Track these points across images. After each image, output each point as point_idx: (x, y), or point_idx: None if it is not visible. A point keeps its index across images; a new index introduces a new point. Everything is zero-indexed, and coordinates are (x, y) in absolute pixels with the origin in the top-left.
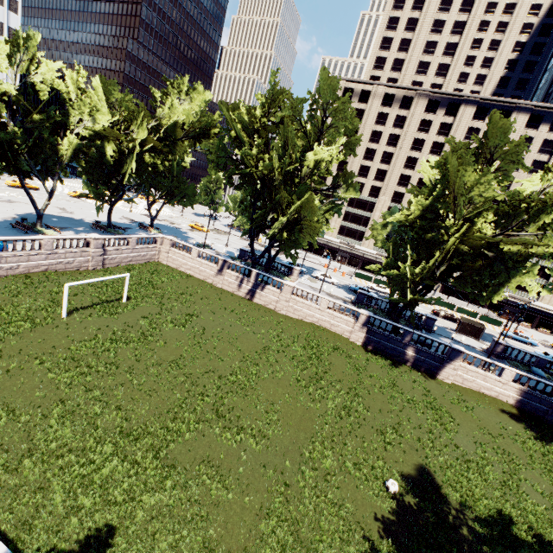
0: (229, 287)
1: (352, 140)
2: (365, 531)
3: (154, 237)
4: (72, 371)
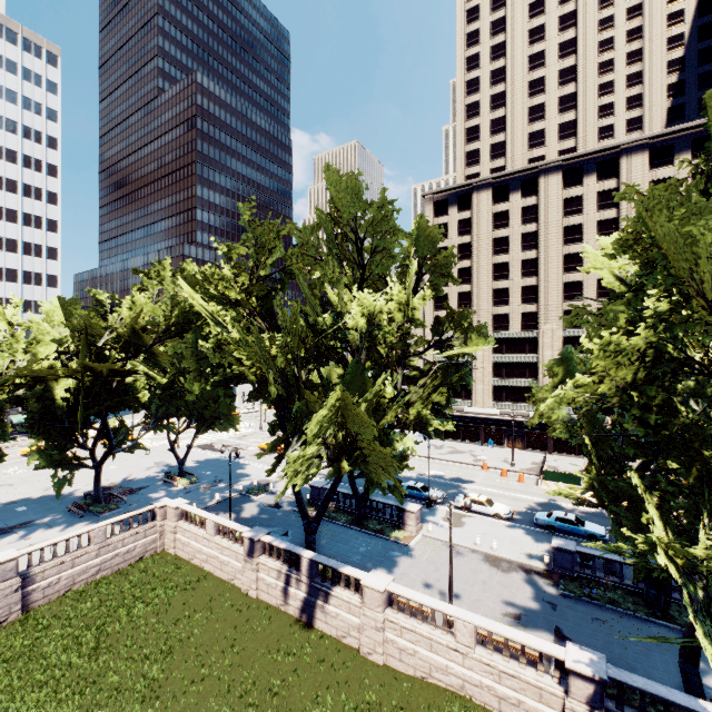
0: (269, 594)
1: (440, 260)
2: None
3: (146, 510)
4: None
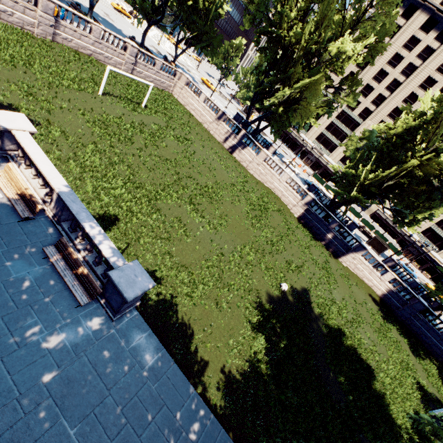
0: (219, 136)
1: (378, 46)
2: (259, 296)
3: (175, 69)
4: (102, 130)
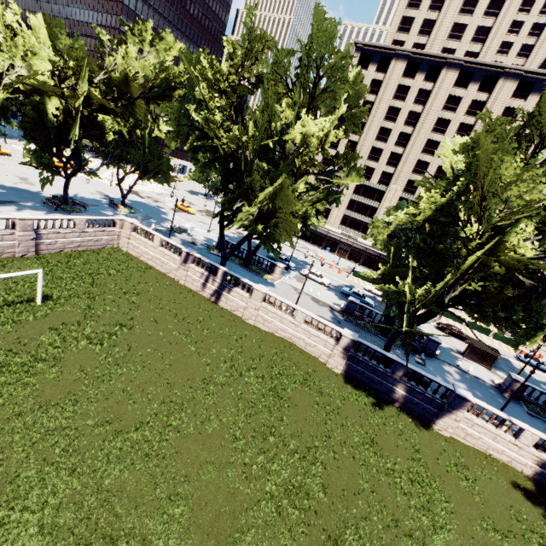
0: (193, 285)
1: (357, 112)
2: None
3: (111, 219)
4: None
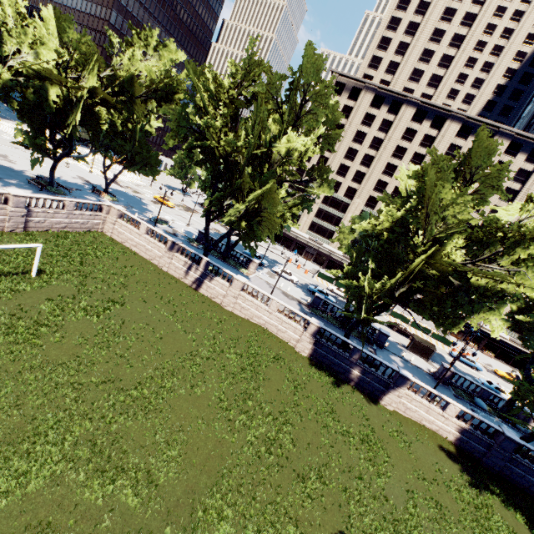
0: (175, 272)
1: (332, 134)
2: None
3: (99, 204)
4: None
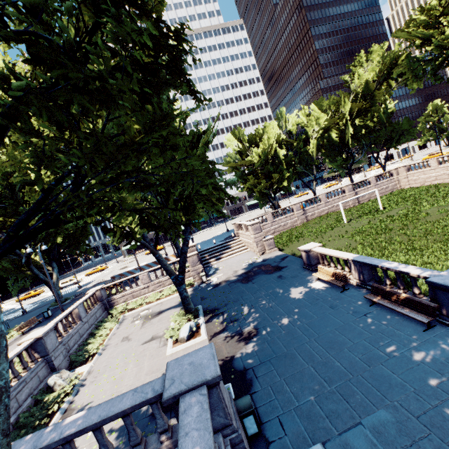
0: None
1: None
2: None
3: (387, 171)
4: (360, 235)
